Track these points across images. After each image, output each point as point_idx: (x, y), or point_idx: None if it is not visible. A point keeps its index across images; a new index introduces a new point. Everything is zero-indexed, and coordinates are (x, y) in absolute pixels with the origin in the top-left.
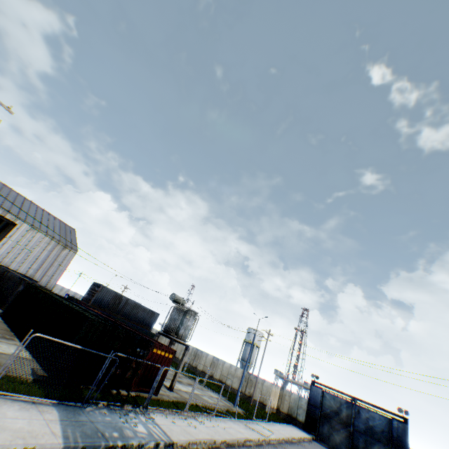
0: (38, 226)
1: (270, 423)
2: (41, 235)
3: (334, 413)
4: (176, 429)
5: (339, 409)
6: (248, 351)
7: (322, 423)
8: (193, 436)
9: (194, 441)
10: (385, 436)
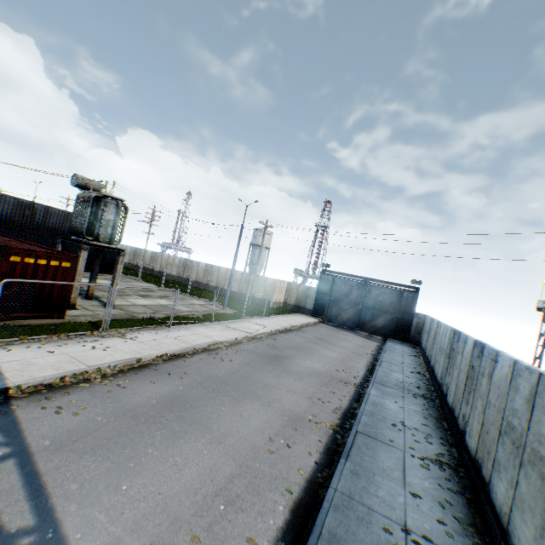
0: None
1: (268, 318)
2: None
3: (344, 297)
4: (46, 363)
5: (350, 292)
6: (256, 255)
7: (331, 307)
8: (83, 365)
9: (81, 372)
10: (393, 308)
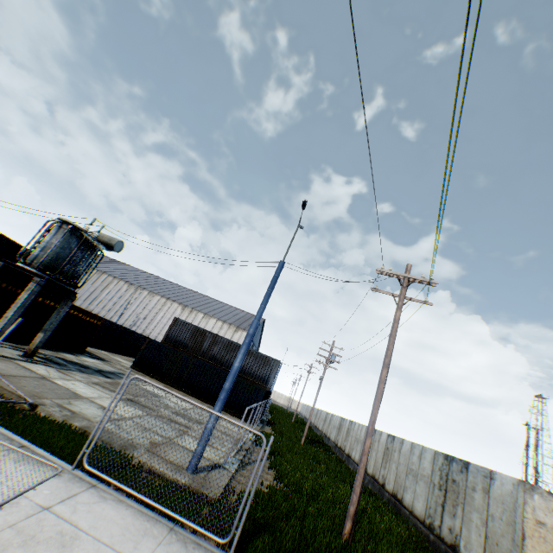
0: (211, 314)
1: None
2: (212, 321)
3: None
4: None
5: None
6: None
7: None
8: None
9: None
10: None
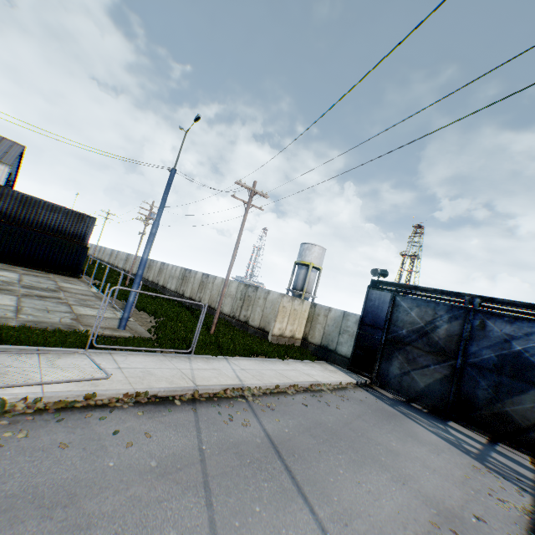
0: None
1: (205, 358)
2: None
3: (416, 336)
4: None
5: (431, 326)
6: (301, 276)
7: (387, 356)
8: None
9: None
10: None
